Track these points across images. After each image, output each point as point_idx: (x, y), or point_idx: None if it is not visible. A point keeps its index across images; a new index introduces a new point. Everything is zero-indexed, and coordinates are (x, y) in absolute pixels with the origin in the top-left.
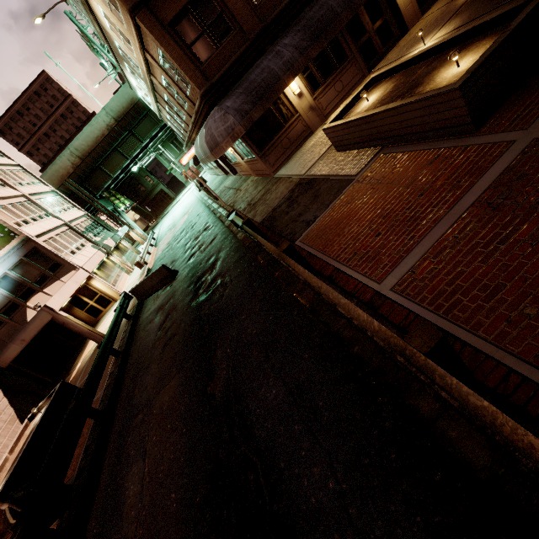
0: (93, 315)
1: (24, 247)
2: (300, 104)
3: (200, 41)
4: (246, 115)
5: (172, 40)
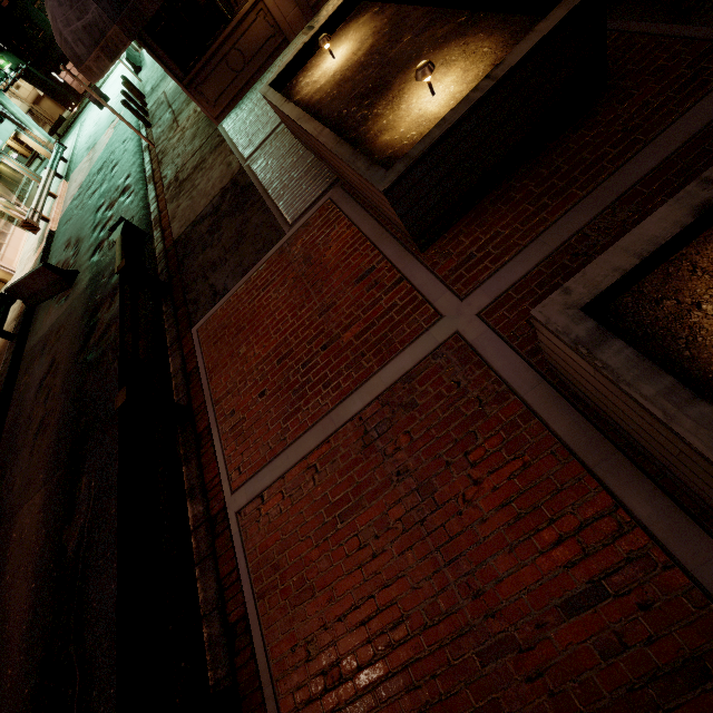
0: None
1: None
2: None
3: None
4: (125, 2)
5: None
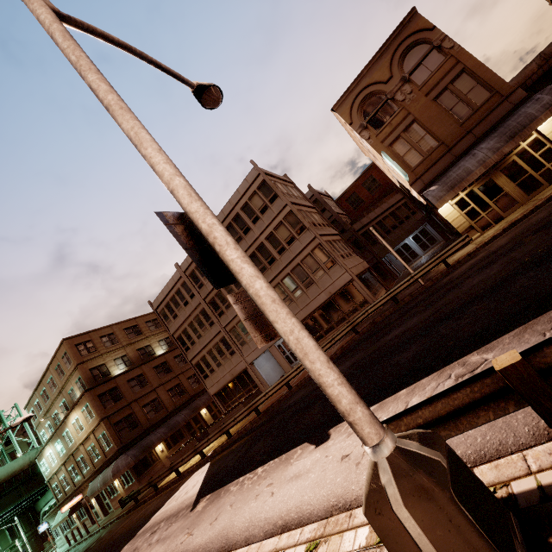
0: None
1: None
2: (162, 455)
3: (124, 429)
4: (137, 457)
5: (113, 428)
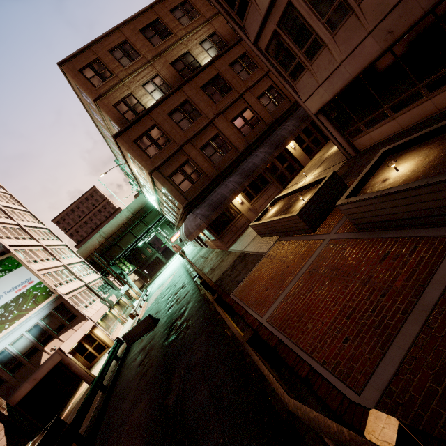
0: (89, 360)
1: (55, 302)
2: (242, 208)
3: (184, 182)
4: (208, 217)
5: (169, 183)
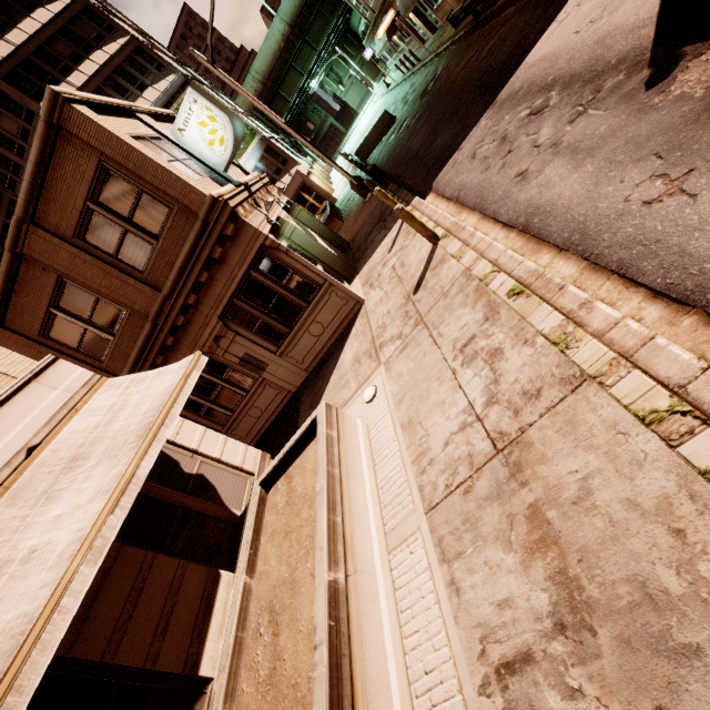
0: (312, 212)
1: (262, 144)
2: None
3: None
4: None
5: None
